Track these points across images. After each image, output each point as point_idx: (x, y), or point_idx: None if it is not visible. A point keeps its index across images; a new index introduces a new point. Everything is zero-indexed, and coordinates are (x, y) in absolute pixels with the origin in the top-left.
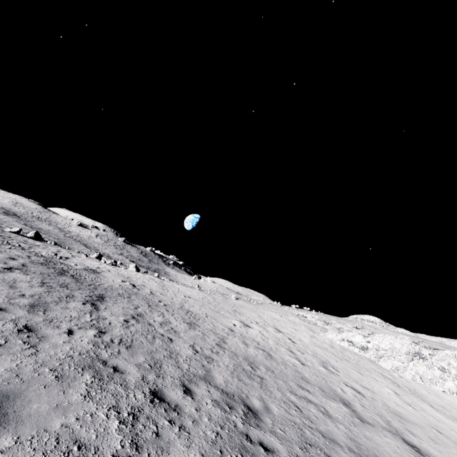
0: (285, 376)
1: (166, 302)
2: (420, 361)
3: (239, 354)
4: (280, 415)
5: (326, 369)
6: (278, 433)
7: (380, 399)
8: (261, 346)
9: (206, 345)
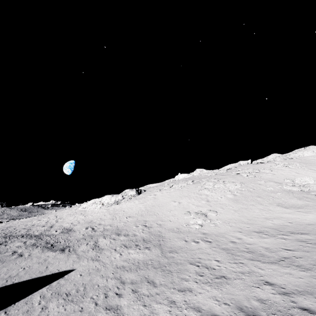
0: (29, 228)
1: (0, 228)
2: (94, 204)
3: (16, 229)
4: (9, 234)
5: (56, 220)
6: (2, 236)
7: (63, 220)
8: (34, 224)
9: (3, 232)
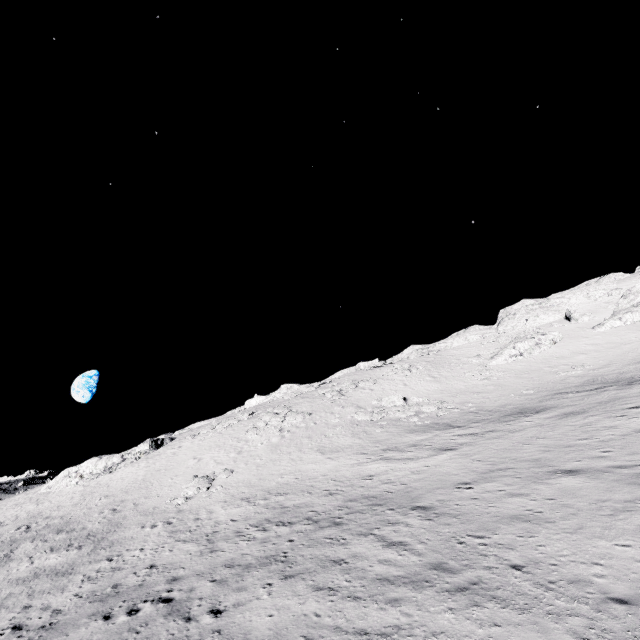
0: None
1: None
2: (66, 478)
3: None
4: None
5: None
6: None
7: None
8: None
9: None
